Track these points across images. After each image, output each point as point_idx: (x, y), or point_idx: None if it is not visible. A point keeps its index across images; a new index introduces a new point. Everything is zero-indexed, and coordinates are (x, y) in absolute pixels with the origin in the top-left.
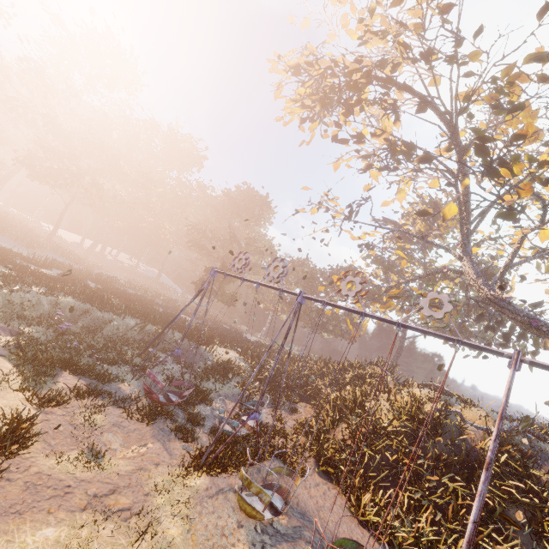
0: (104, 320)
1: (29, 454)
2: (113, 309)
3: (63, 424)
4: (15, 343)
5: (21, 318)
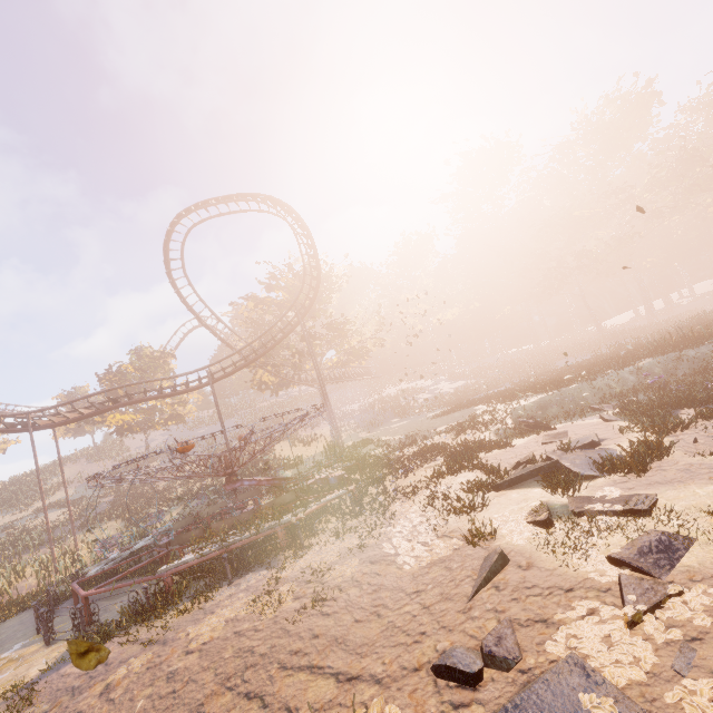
0: (705, 355)
1: (674, 458)
2: (706, 338)
3: (700, 439)
4: (621, 410)
5: (617, 396)
